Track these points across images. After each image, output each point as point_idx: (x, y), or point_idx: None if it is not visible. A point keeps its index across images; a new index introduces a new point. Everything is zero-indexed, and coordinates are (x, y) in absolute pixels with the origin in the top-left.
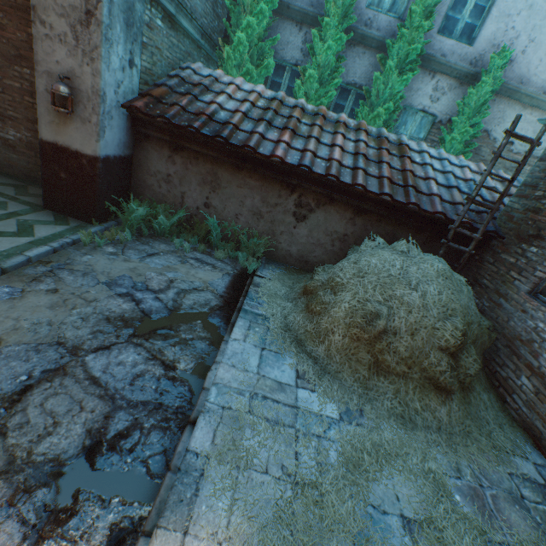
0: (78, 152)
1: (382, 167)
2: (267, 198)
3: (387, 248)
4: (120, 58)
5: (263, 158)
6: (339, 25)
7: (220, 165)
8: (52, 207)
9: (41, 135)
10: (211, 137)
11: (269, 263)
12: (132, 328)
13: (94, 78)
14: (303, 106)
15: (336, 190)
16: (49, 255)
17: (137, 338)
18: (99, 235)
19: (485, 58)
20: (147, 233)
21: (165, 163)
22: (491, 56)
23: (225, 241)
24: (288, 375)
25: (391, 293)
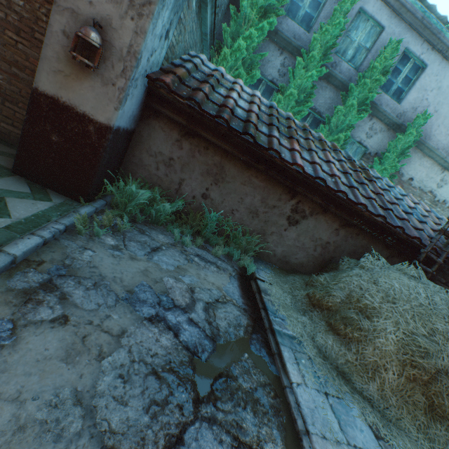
0: (86, 115)
1: (366, 189)
2: (267, 199)
3: (394, 269)
4: (163, 24)
5: (281, 163)
6: (320, 60)
7: (229, 159)
8: (25, 173)
9: (37, 83)
10: (239, 133)
11: (256, 261)
12: (189, 384)
13: (135, 36)
14: (294, 119)
15: (333, 203)
16: (37, 249)
17: (204, 405)
18: (89, 218)
19: (406, 115)
20: (141, 219)
21: (171, 146)
22: (417, 116)
23: (214, 233)
24: (369, 437)
25: (431, 326)
